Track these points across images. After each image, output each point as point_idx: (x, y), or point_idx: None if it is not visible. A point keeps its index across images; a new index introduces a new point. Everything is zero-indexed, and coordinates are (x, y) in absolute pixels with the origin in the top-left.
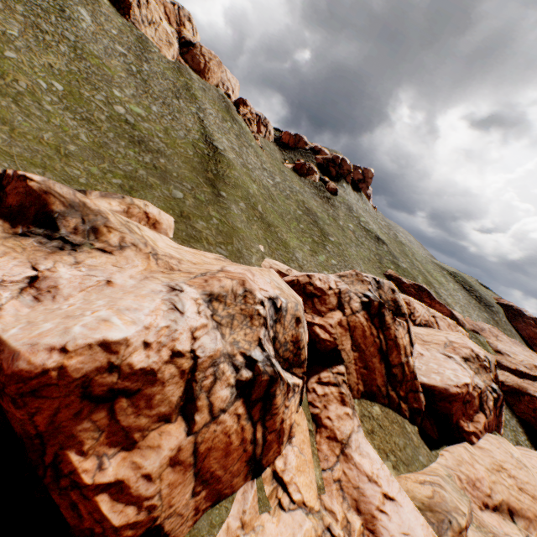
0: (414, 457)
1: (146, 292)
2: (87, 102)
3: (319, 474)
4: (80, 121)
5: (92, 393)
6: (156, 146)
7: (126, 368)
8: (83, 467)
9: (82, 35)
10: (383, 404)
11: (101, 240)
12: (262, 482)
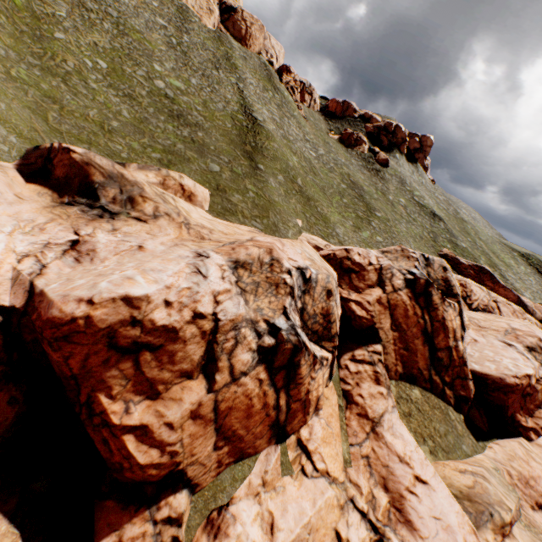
0: (456, 446)
1: (173, 257)
2: (129, 79)
3: (346, 448)
4: (122, 97)
5: (118, 343)
6: (194, 120)
7: (148, 324)
8: (112, 409)
9: (124, 10)
10: (425, 389)
11: (136, 209)
12: (286, 447)
